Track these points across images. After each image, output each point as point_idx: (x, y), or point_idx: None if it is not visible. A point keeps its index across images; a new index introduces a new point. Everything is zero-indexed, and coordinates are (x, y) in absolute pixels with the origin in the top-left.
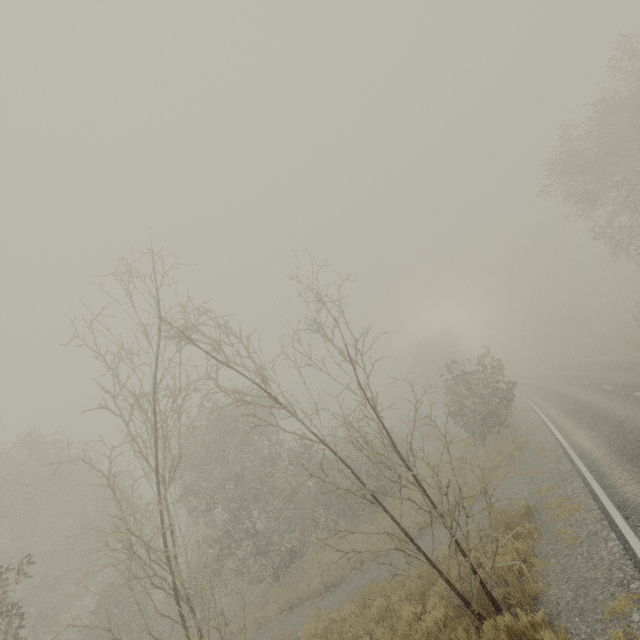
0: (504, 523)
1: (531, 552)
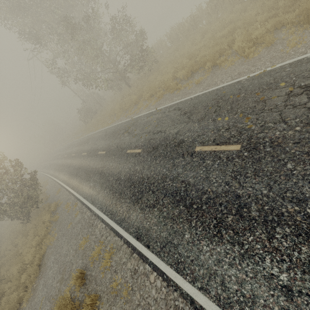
0: None
1: None
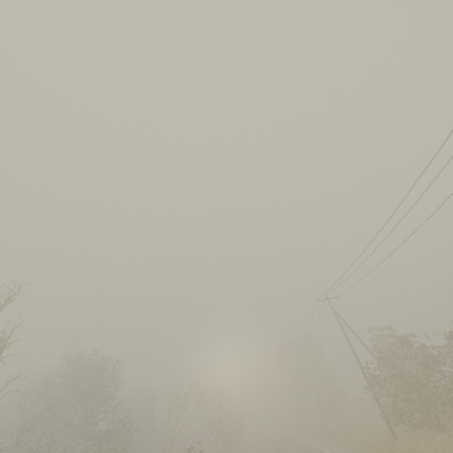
0: None
1: None
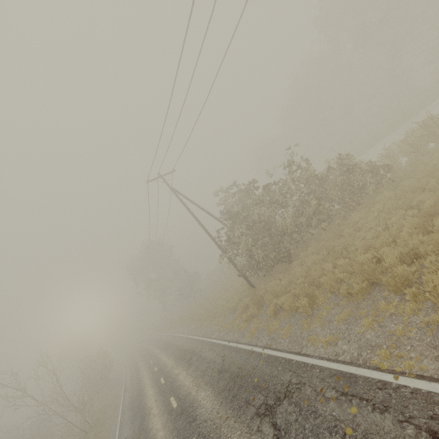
0: (98, 411)
1: (104, 413)
